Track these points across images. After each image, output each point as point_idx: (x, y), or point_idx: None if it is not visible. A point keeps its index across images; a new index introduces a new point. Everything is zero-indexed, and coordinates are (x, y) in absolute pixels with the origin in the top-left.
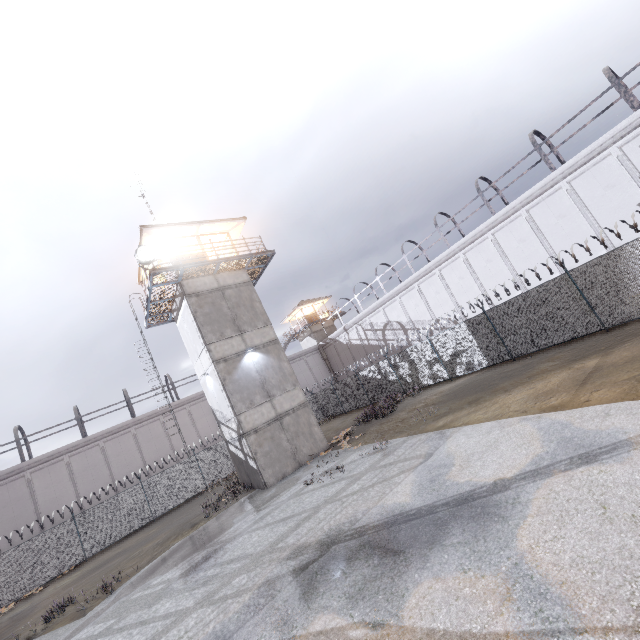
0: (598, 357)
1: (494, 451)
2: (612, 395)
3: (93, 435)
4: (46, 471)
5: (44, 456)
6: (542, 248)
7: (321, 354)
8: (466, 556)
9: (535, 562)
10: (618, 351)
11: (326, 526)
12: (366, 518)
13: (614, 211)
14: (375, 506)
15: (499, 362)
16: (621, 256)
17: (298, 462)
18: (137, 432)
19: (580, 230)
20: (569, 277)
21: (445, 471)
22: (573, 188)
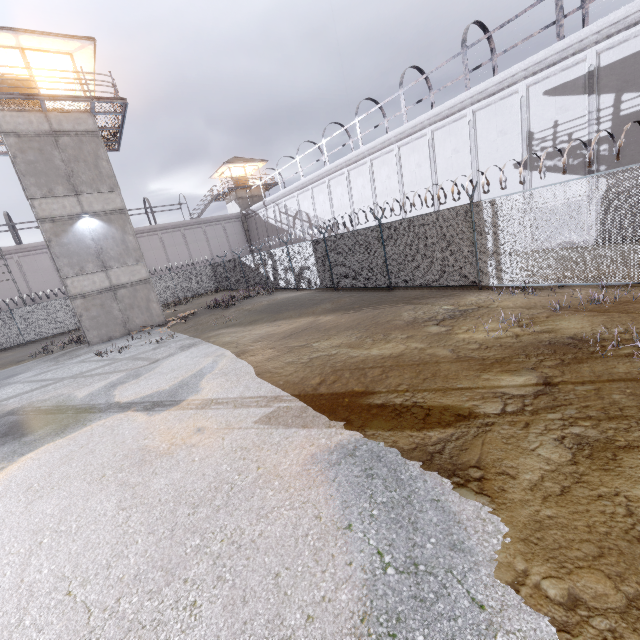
0: (338, 315)
1: (163, 376)
2: (264, 357)
3: None
4: None
5: None
6: (431, 181)
7: (243, 224)
8: (7, 453)
9: (6, 470)
10: (349, 315)
11: (35, 398)
12: (51, 401)
13: (495, 163)
14: (69, 393)
15: (327, 287)
16: (415, 226)
17: (128, 330)
18: (21, 260)
19: (464, 173)
20: (380, 230)
21: (129, 381)
22: (476, 121)
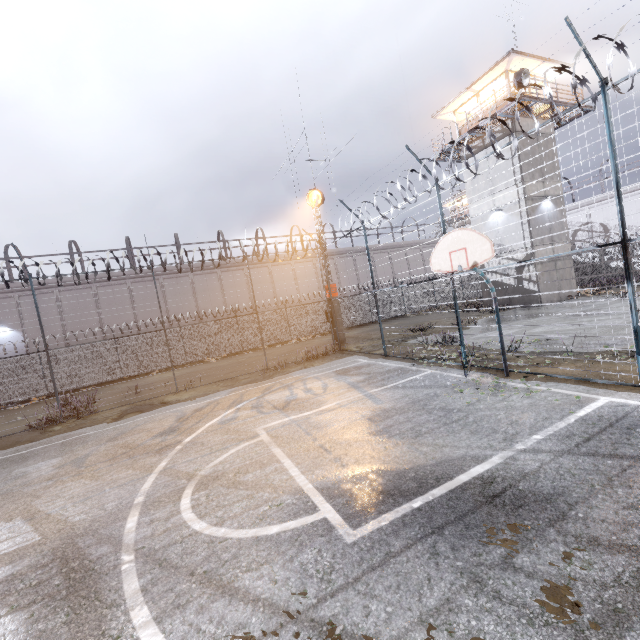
0: None
1: None
2: None
3: (310, 252)
4: (280, 268)
5: (280, 256)
6: None
7: None
8: None
9: None
10: None
11: None
12: None
13: None
14: None
15: None
16: None
17: (560, 297)
18: (337, 261)
19: None
20: None
21: None
22: None
